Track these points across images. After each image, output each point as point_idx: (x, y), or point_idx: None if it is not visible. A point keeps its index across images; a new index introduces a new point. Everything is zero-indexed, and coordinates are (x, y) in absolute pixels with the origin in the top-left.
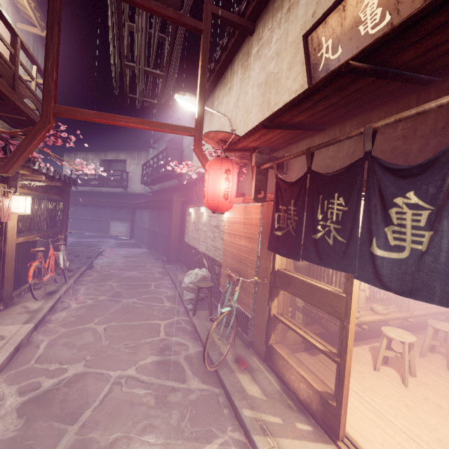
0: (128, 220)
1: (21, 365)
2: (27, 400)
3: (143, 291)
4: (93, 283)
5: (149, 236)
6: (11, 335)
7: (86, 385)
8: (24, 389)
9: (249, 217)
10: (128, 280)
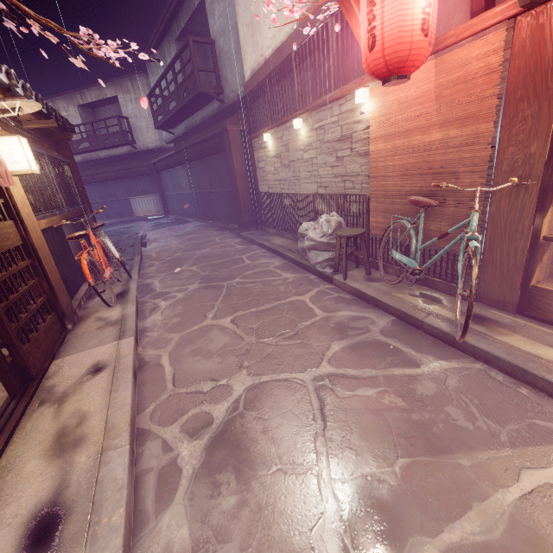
0: (154, 191)
1: (156, 394)
2: (211, 443)
3: (239, 268)
4: (164, 273)
5: (195, 204)
6: (113, 359)
7: (278, 401)
8: (191, 428)
9: (457, 77)
10: (206, 260)
